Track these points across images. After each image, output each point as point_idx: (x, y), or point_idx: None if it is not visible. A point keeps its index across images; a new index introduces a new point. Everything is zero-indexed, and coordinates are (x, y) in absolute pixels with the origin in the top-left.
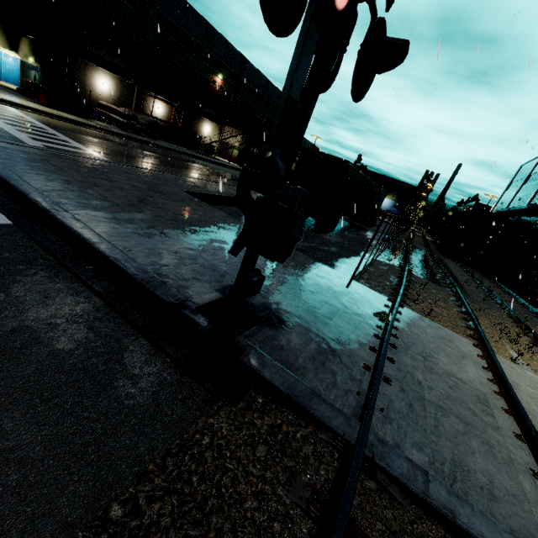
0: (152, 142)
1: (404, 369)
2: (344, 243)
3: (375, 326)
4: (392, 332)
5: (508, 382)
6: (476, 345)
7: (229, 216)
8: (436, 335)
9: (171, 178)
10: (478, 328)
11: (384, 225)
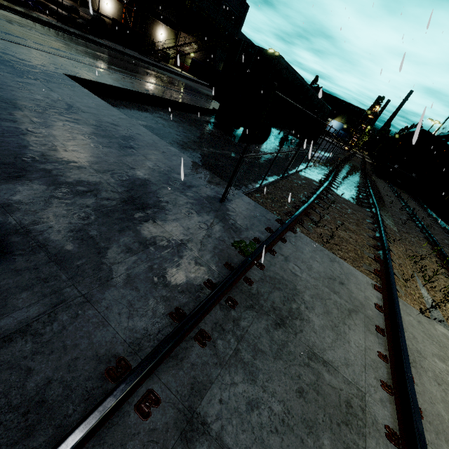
0: (90, 38)
1: (220, 357)
2: (270, 155)
3: (222, 263)
4: (250, 273)
5: (407, 365)
6: (377, 288)
7: (108, 106)
8: (324, 274)
9: (63, 62)
10: (387, 261)
11: (327, 145)
